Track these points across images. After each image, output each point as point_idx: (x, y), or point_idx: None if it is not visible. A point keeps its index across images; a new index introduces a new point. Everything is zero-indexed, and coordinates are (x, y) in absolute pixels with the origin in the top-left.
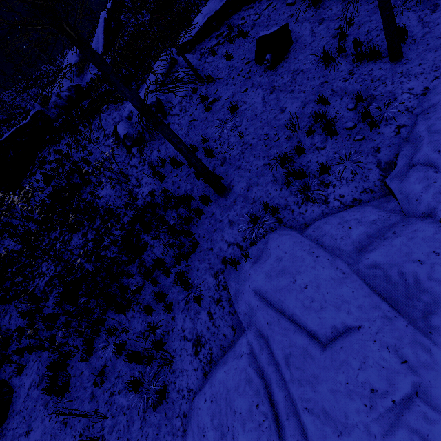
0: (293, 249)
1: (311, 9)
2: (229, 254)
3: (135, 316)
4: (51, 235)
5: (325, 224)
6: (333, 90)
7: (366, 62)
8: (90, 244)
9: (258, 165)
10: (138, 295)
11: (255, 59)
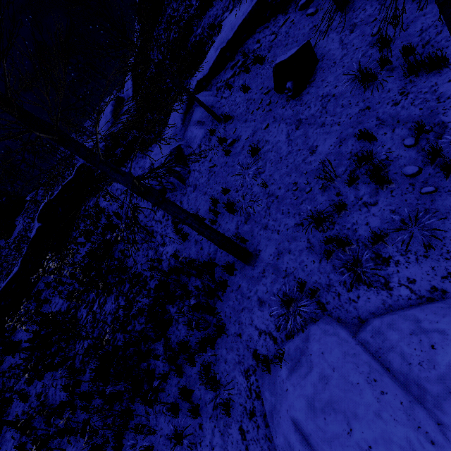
0: (343, 365)
1: (338, 14)
2: (260, 346)
3: (162, 412)
4: (89, 296)
5: (389, 328)
6: (380, 119)
7: (425, 74)
8: (121, 311)
9: (287, 225)
10: (165, 383)
11: (274, 88)
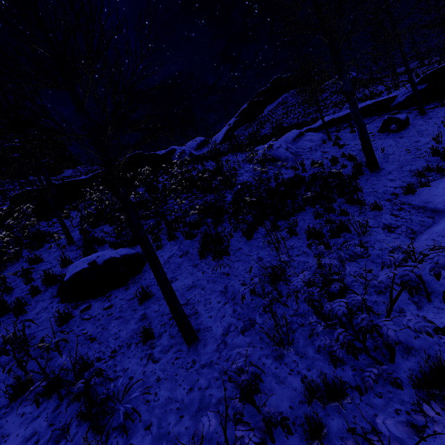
0: None
1: (418, 116)
2: (397, 191)
3: (298, 222)
4: (182, 195)
5: None
6: None
7: None
8: (229, 198)
9: (406, 158)
10: (298, 213)
11: (379, 129)
